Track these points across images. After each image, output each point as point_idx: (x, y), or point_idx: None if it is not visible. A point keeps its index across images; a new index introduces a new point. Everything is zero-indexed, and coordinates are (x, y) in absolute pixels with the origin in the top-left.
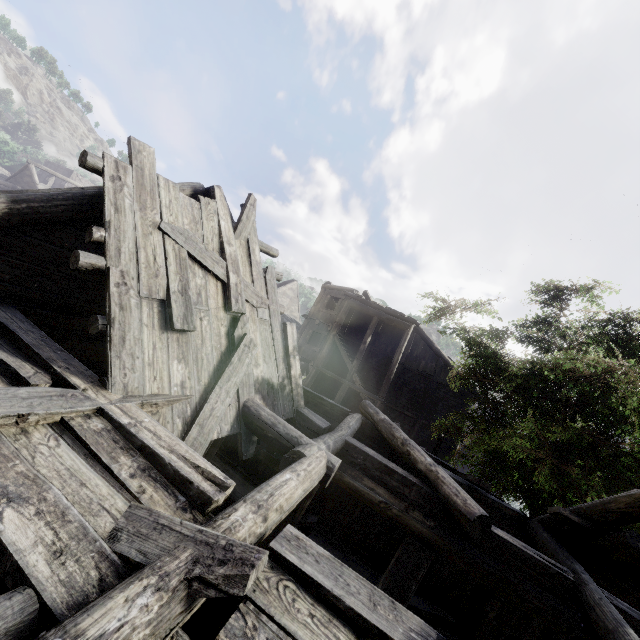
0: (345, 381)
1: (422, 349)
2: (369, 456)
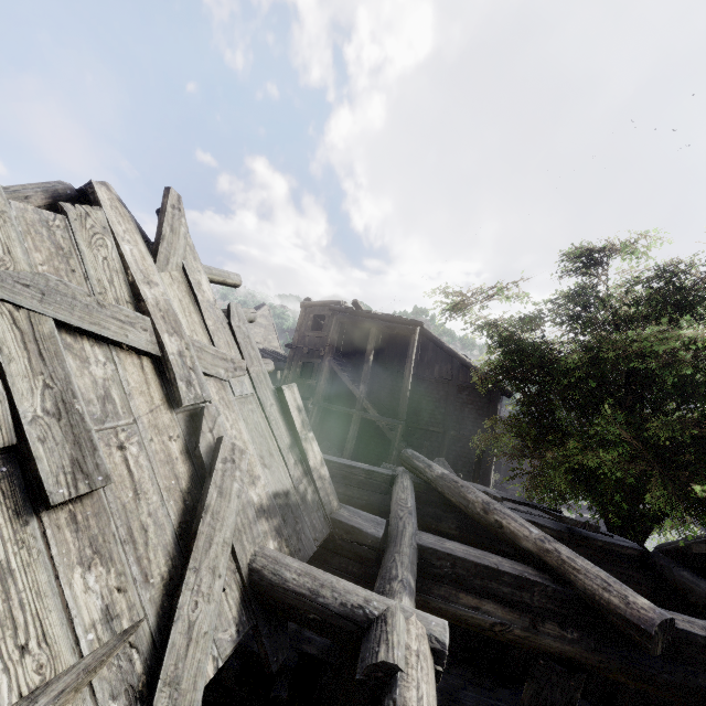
0: (355, 412)
1: (432, 352)
2: (459, 559)
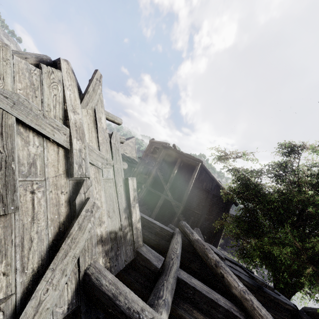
0: (162, 195)
1: (204, 176)
2: (197, 291)
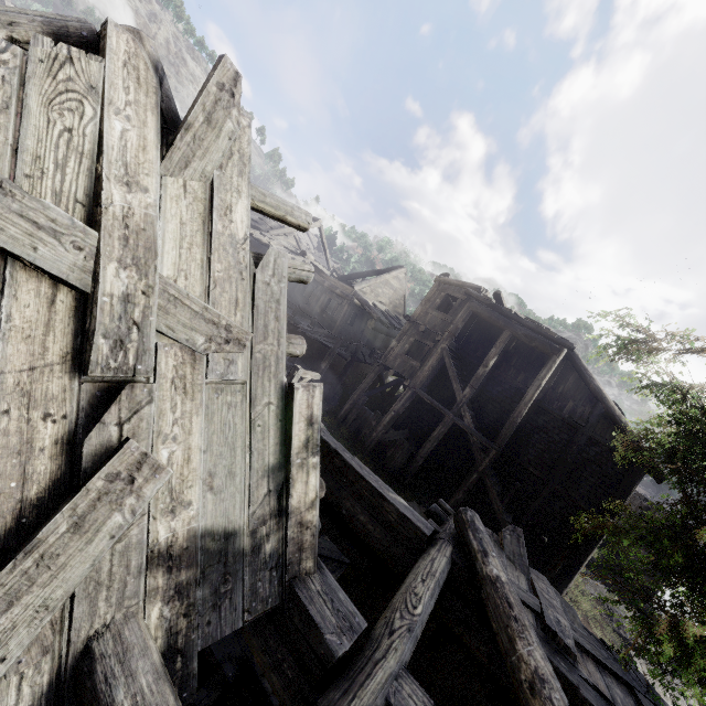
0: (449, 414)
1: (572, 384)
2: None
